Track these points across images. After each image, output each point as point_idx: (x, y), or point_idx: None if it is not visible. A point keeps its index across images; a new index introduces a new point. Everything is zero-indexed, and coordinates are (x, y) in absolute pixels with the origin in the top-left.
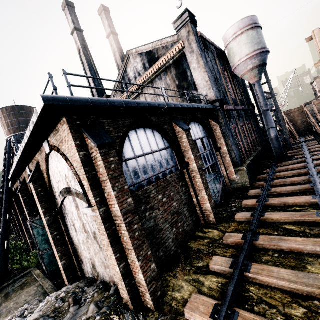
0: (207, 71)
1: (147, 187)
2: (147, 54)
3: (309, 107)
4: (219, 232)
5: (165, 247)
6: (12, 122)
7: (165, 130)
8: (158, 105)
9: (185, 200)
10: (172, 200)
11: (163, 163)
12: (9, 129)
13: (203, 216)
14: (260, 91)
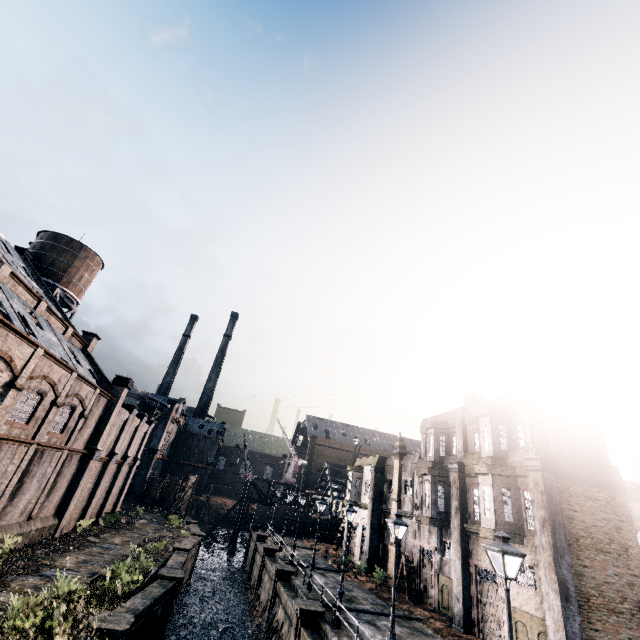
0: None
1: None
2: None
3: None
4: None
5: None
6: None
7: None
8: None
9: None
10: None
11: None
12: None
13: None
14: None
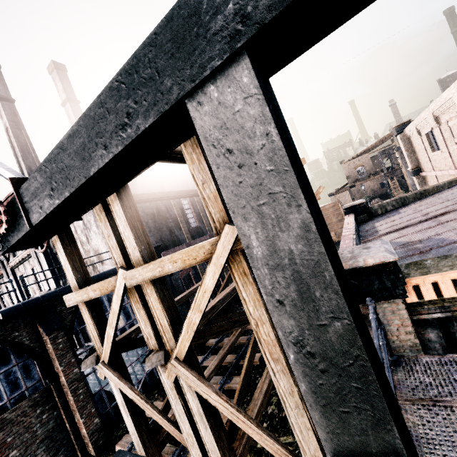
0: None
1: None
2: None
3: (336, 198)
4: None
5: None
6: None
7: (11, 341)
8: None
9: (43, 435)
10: (8, 449)
11: (2, 393)
12: None
13: (81, 445)
14: None
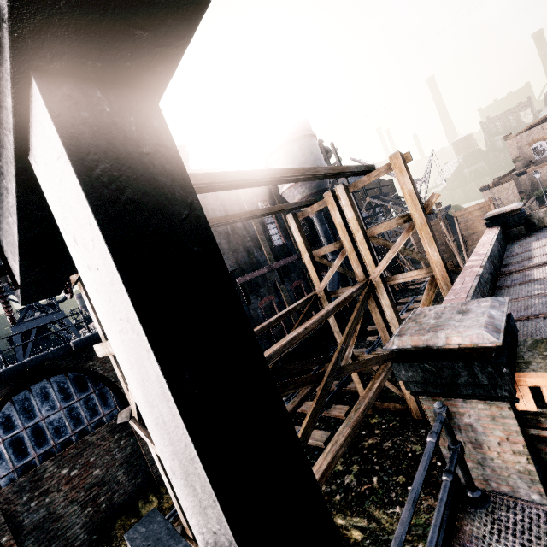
0: None
1: (42, 464)
2: None
3: (492, 193)
4: (156, 506)
5: (65, 538)
6: None
7: (86, 370)
8: (53, 356)
9: (122, 459)
10: (92, 468)
11: (83, 417)
12: None
13: (157, 473)
14: (322, 230)
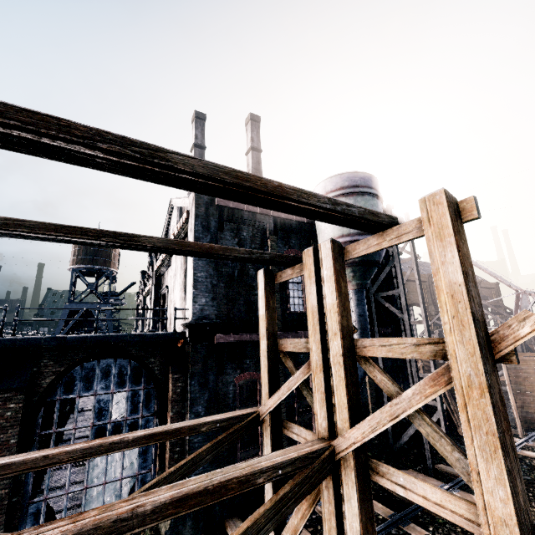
0: (196, 268)
1: None
2: (180, 211)
3: None
4: None
5: None
6: (79, 250)
7: None
8: None
9: None
10: None
11: None
12: (74, 259)
13: None
14: (357, 311)
